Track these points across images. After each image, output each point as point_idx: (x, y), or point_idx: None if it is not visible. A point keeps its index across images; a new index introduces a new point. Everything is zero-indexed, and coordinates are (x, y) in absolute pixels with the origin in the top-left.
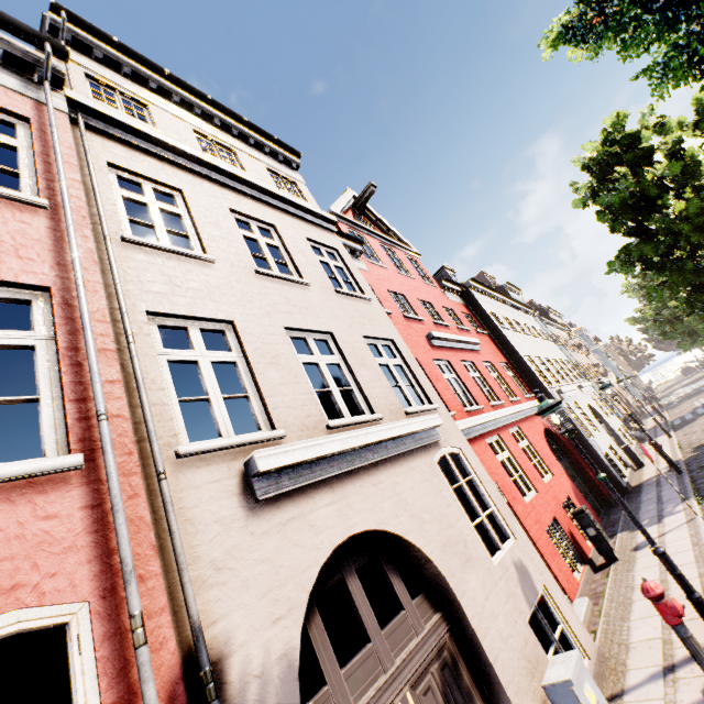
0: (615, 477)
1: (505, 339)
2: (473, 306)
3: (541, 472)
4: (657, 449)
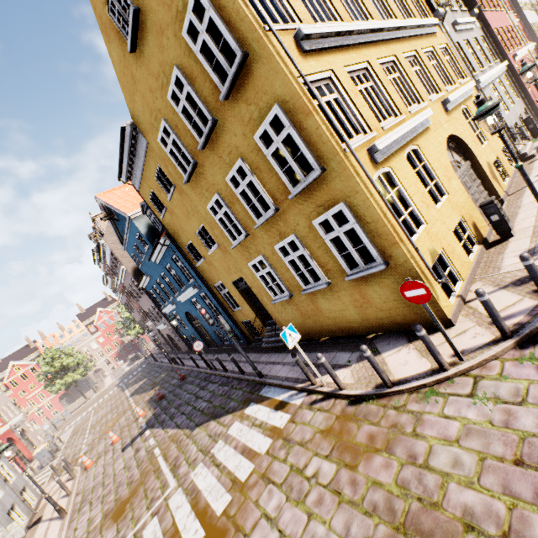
0: None
1: (524, 17)
2: (511, 0)
3: None
4: None
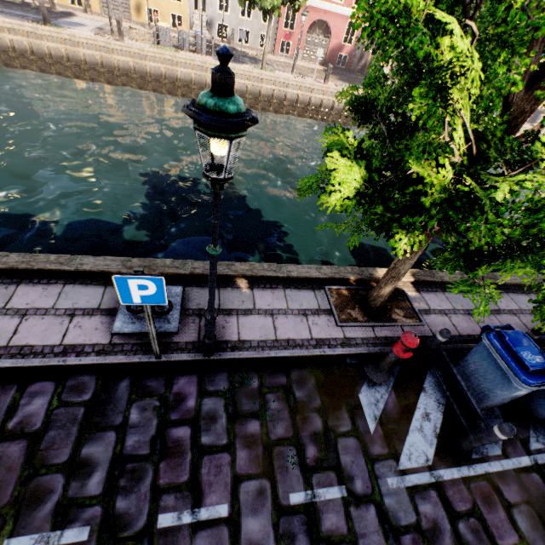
0: None
1: None
2: None
3: None
4: None
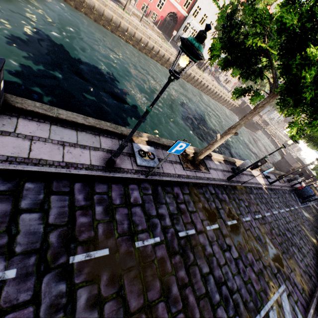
0: (175, 37)
1: None
2: None
3: (159, 7)
4: (179, 39)
